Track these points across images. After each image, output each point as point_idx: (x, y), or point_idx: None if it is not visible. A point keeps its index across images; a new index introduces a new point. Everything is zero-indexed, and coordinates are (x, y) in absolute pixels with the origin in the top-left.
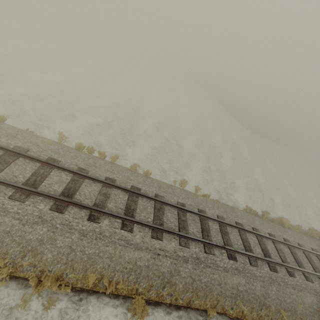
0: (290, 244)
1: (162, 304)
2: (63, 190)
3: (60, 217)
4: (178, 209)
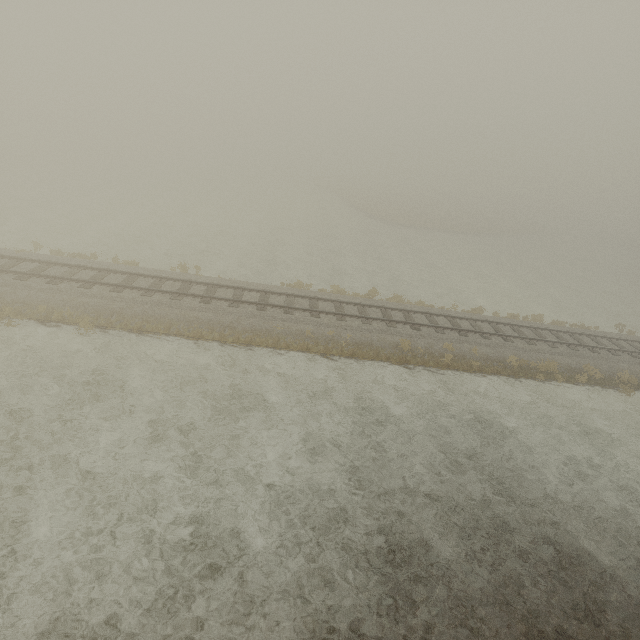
0: (310, 296)
1: (112, 329)
2: (28, 271)
3: (22, 283)
4: (156, 279)
